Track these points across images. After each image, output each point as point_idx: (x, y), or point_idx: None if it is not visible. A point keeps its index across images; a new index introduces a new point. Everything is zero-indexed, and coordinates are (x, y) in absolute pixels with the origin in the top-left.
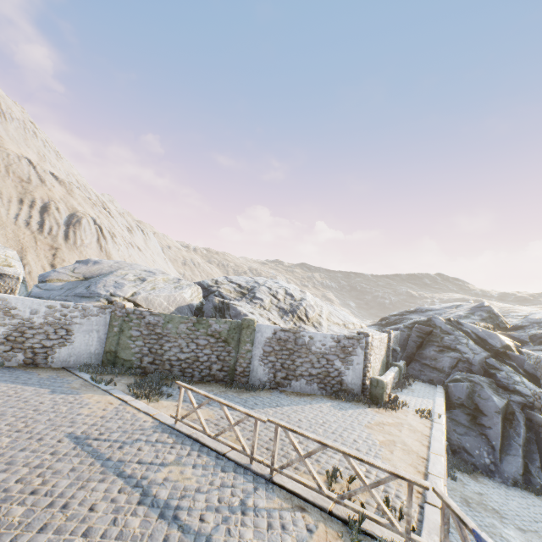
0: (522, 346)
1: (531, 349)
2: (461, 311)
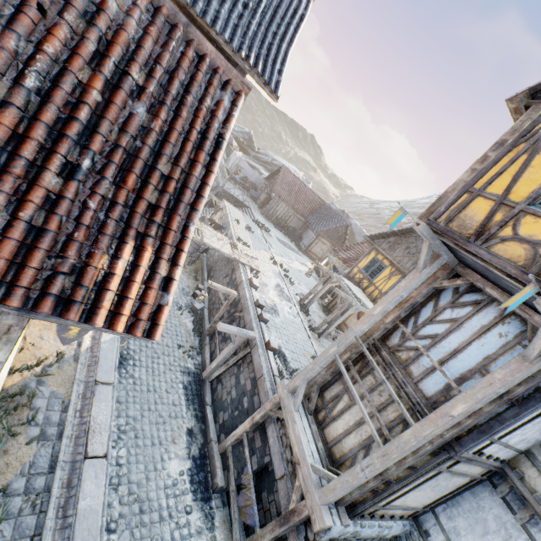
0: (248, 157)
1: (248, 158)
2: (239, 130)
